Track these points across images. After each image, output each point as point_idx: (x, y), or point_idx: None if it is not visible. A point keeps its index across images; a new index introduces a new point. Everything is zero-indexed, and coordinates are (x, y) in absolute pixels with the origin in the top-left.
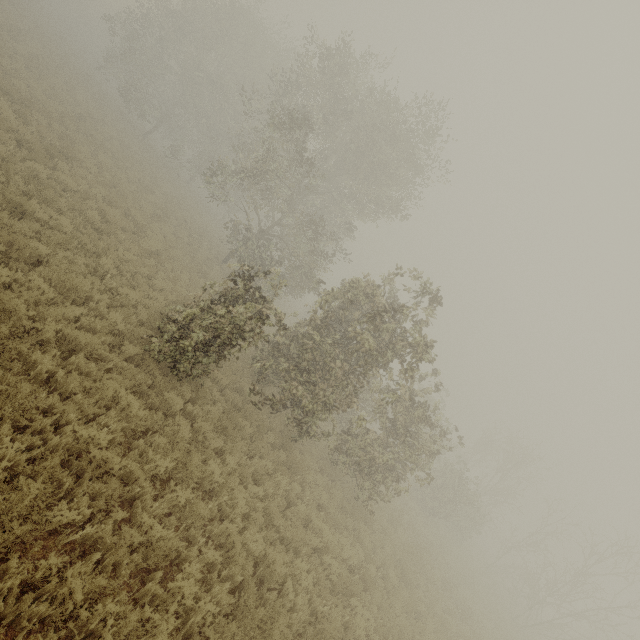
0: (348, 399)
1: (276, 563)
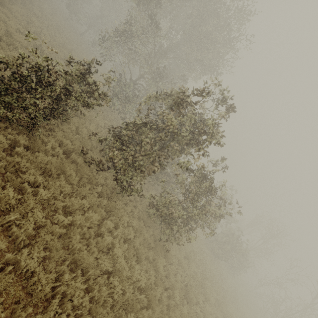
0: (152, 165)
1: (40, 282)
